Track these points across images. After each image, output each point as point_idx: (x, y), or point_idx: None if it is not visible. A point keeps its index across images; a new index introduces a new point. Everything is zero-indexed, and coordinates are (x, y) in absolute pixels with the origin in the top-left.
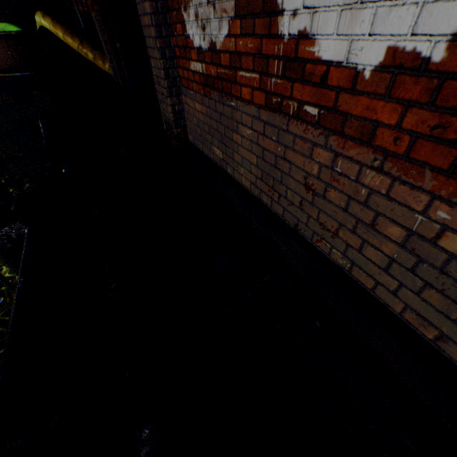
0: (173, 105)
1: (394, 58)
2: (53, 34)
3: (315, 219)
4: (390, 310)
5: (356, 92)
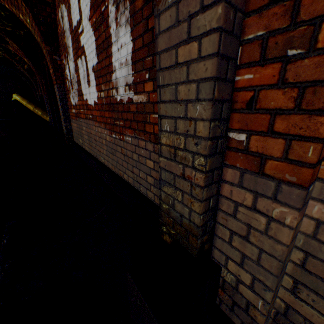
0: (67, 126)
1: (95, 102)
2: (21, 103)
3: (98, 150)
4: (110, 169)
5: (94, 110)
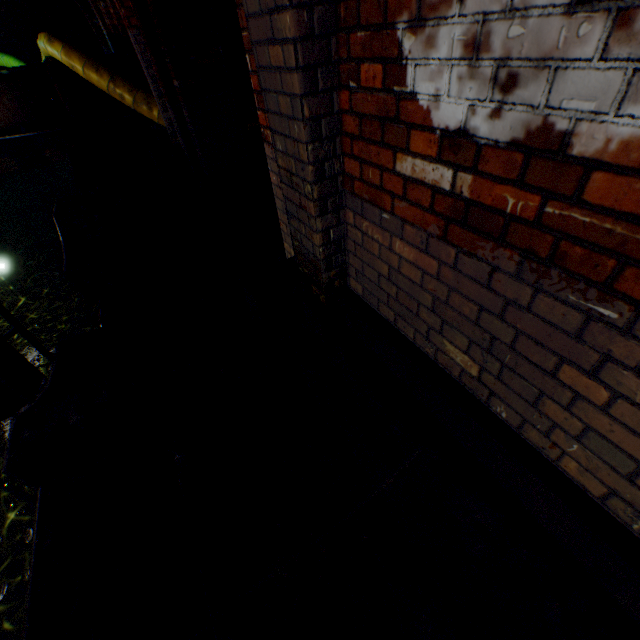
0: (326, 229)
1: None
2: (68, 68)
3: None
4: None
5: None
